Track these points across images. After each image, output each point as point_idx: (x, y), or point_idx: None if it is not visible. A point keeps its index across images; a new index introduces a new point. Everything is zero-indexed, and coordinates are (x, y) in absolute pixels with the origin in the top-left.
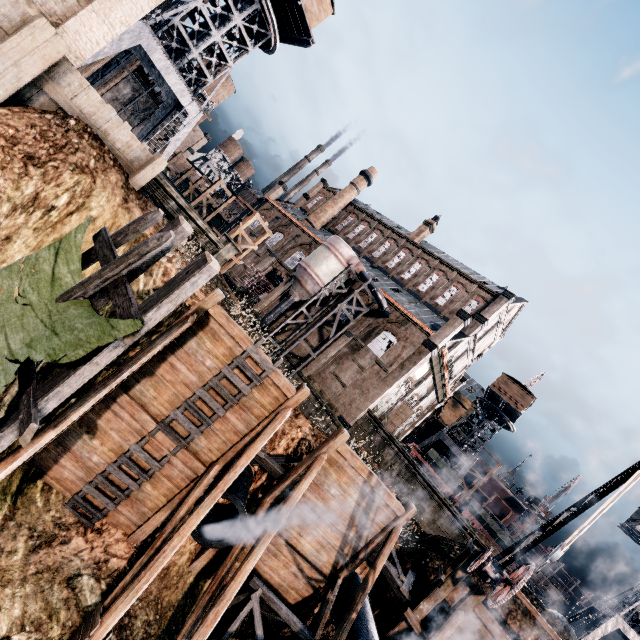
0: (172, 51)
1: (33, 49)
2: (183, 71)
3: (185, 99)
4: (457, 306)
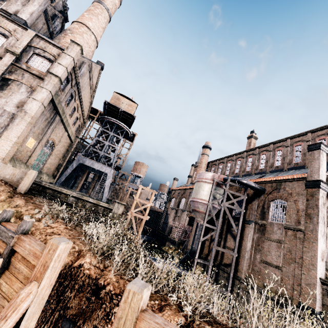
0: (97, 159)
1: None
2: (117, 168)
3: (104, 169)
4: None
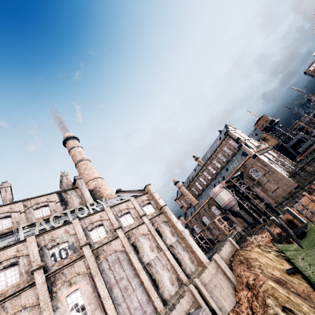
0: None
1: (220, 262)
2: None
3: None
4: (232, 147)
